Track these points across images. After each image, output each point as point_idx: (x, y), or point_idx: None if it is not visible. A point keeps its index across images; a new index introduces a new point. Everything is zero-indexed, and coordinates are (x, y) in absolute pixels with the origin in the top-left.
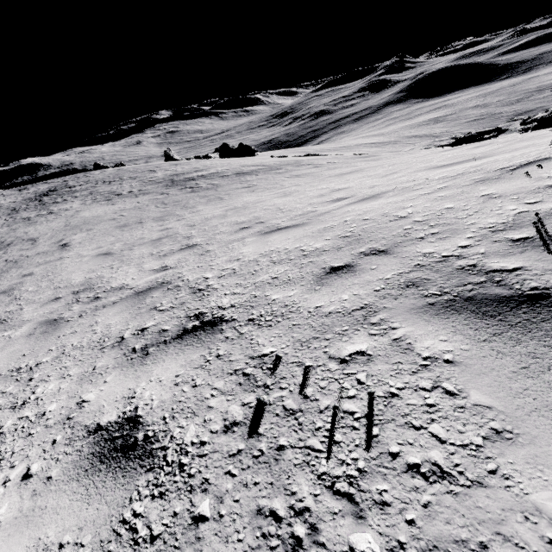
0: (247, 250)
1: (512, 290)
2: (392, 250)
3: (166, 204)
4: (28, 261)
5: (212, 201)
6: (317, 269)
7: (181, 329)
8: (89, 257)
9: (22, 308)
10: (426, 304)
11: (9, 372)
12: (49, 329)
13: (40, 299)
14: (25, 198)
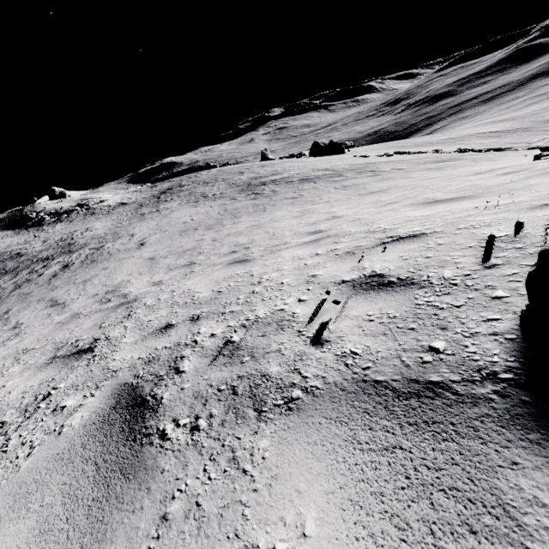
0: (189, 283)
1: (150, 391)
2: (200, 320)
3: (225, 211)
4: (116, 256)
5: (256, 212)
6: (165, 322)
7: (79, 349)
8: (142, 259)
9: (79, 298)
10: (125, 382)
11: (21, 350)
12: (67, 321)
13: (90, 293)
14: (151, 195)
